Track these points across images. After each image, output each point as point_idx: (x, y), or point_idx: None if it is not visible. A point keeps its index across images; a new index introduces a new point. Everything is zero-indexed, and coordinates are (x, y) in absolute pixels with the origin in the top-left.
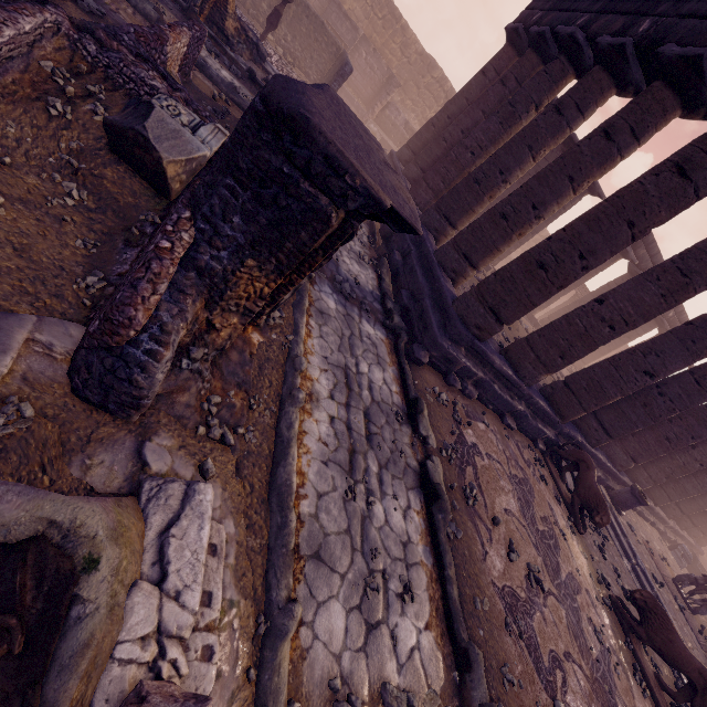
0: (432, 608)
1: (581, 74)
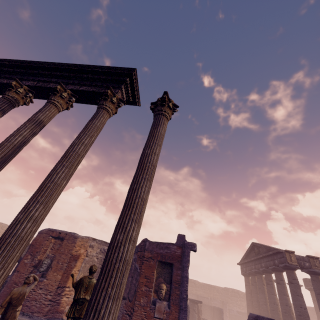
0: None
1: (263, 274)
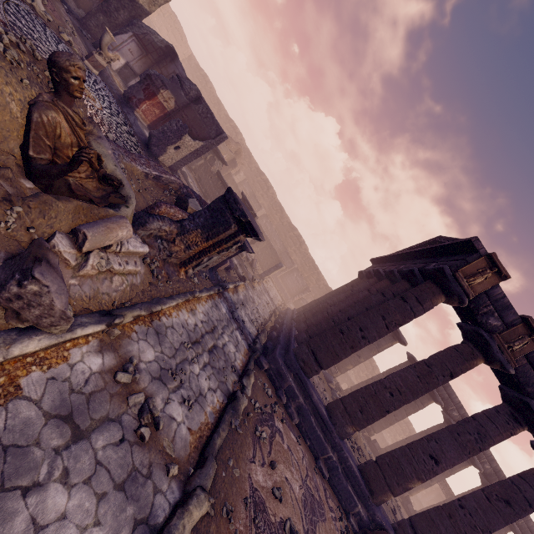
0: (198, 433)
1: None
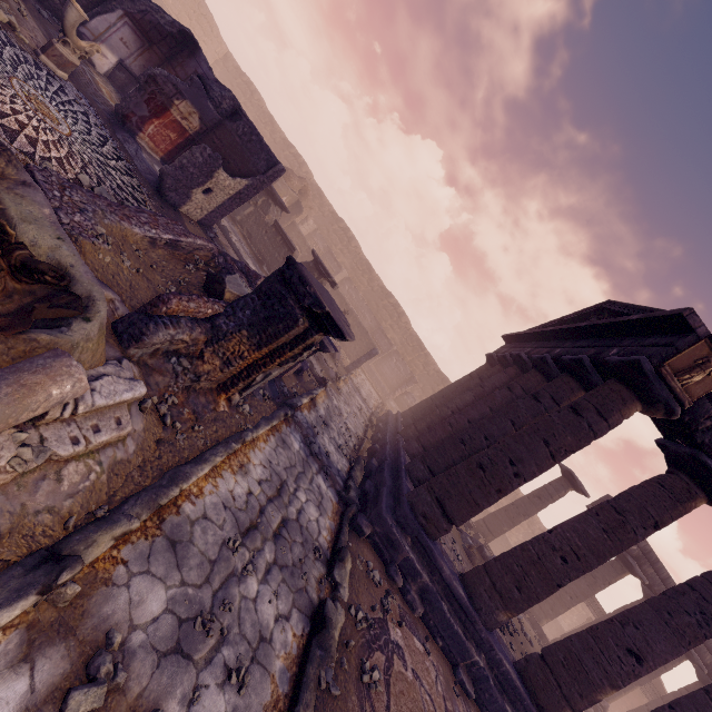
0: None
1: None
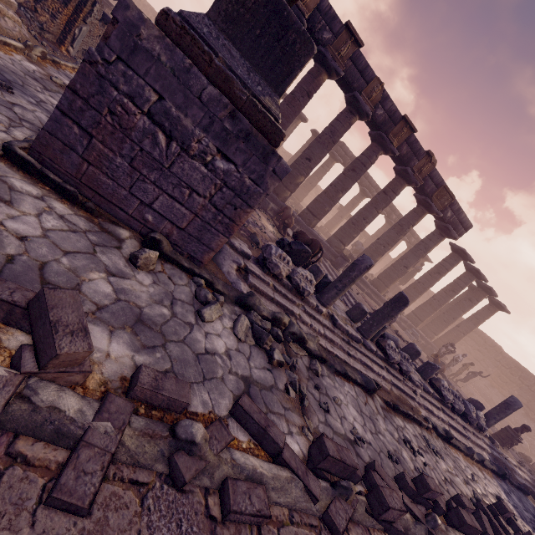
0: None
1: None
